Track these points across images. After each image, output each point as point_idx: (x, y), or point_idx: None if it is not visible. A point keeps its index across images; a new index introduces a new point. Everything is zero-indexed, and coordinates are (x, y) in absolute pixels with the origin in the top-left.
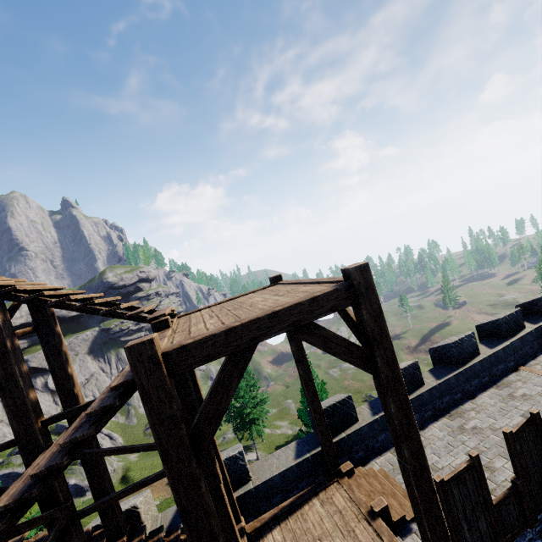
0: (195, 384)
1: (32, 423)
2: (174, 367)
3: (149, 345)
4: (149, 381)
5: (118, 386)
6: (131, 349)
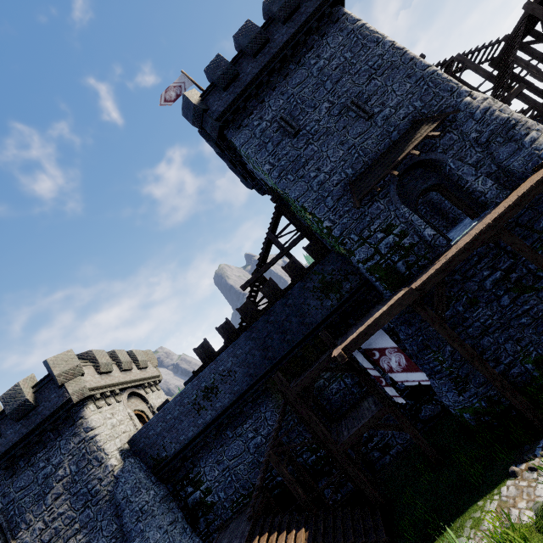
0: (516, 75)
1: (489, 72)
2: (536, 3)
3: (528, 2)
4: (533, 6)
5: (523, 19)
6: (525, 4)
